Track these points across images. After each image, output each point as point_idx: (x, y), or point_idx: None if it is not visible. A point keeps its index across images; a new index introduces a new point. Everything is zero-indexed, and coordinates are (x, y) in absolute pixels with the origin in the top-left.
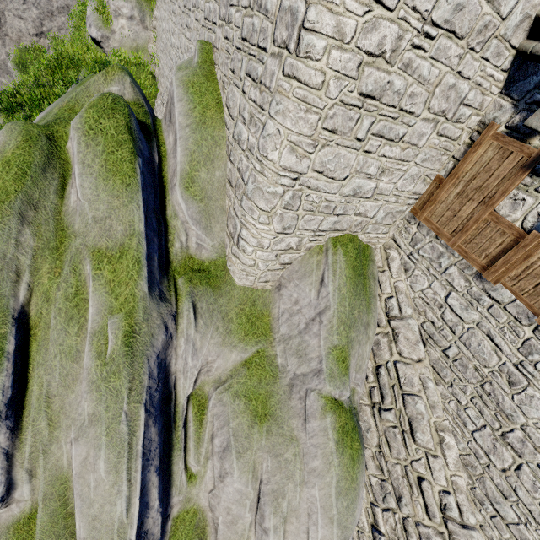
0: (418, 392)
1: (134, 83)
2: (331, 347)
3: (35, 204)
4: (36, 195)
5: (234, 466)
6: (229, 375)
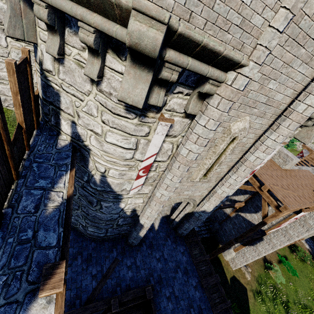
0: None
1: None
2: None
3: None
4: None
5: None
6: None
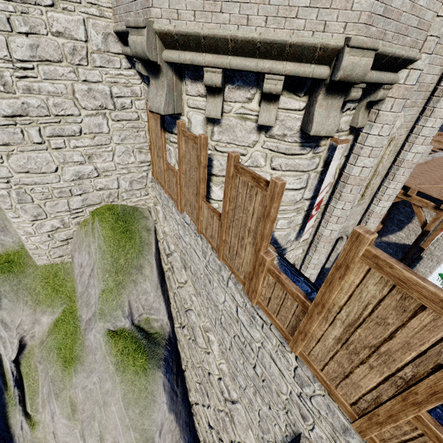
0: (191, 307)
1: None
2: (100, 292)
3: None
4: None
5: (55, 406)
6: (47, 335)
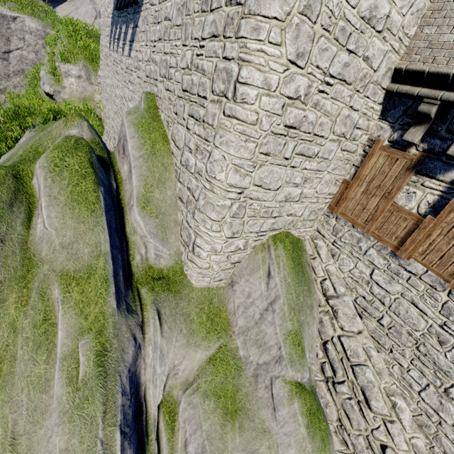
0: (365, 362)
1: (90, 126)
2: (286, 333)
3: (1, 237)
4: (3, 229)
5: None
6: (195, 374)
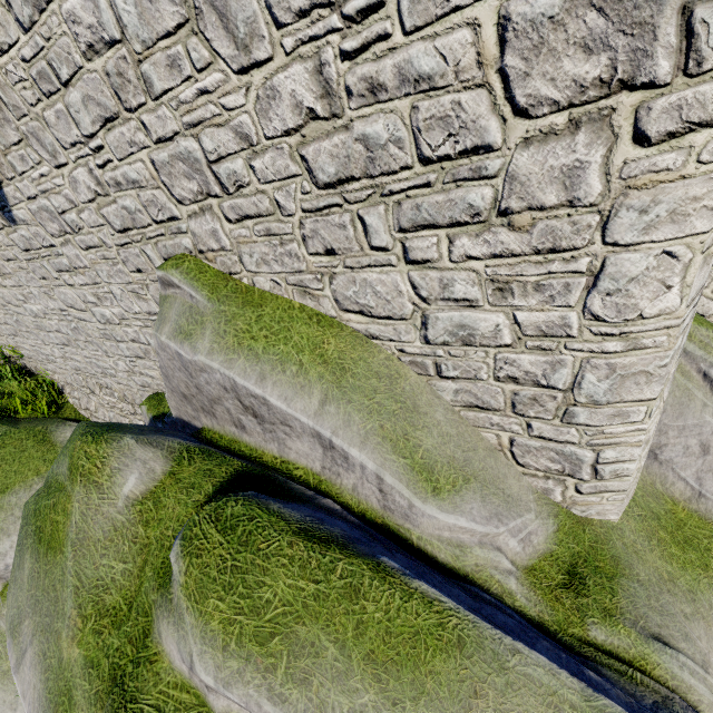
0: None
1: (133, 432)
2: None
3: None
4: None
5: None
6: None
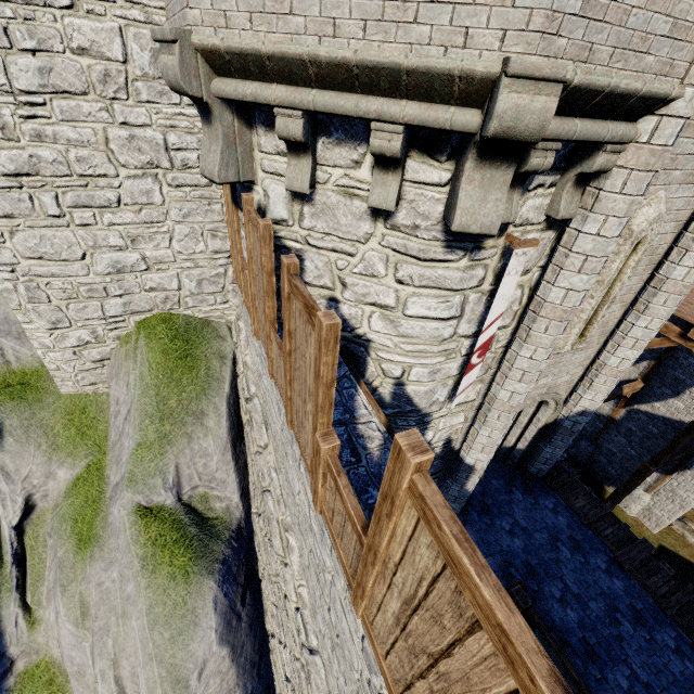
0: (270, 487)
1: None
2: (135, 446)
3: None
4: None
5: (59, 602)
6: (64, 497)
